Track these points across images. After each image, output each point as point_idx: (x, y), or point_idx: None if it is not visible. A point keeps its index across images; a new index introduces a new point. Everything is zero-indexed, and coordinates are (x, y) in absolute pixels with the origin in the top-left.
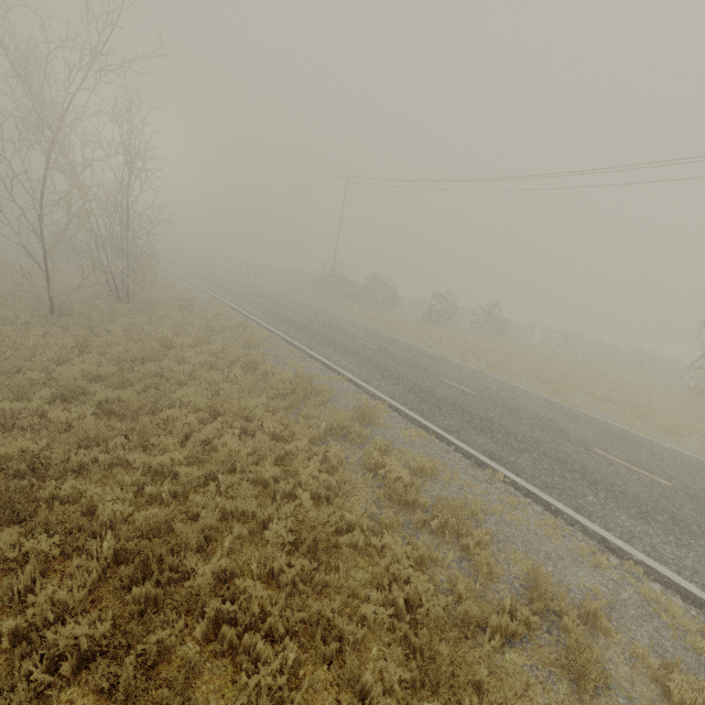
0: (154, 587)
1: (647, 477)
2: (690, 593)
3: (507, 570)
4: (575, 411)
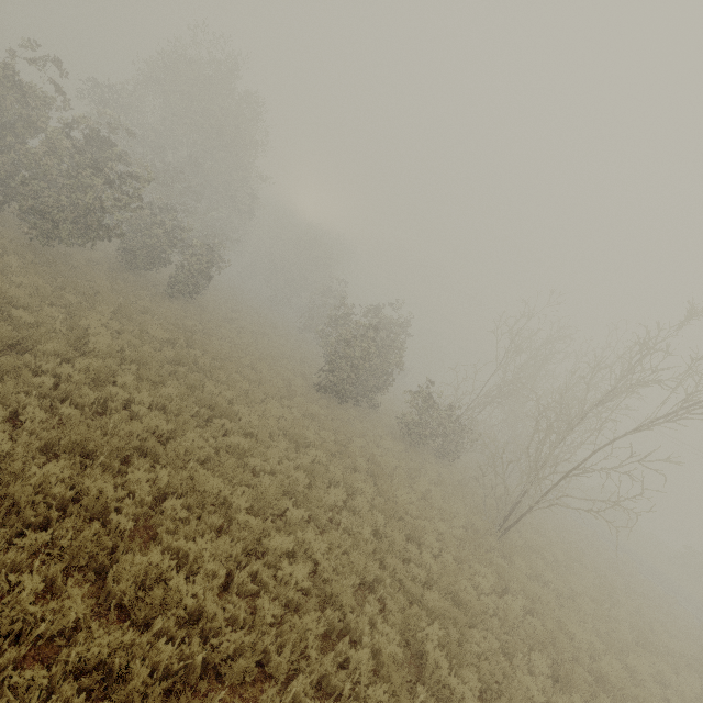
0: None
1: None
2: None
3: None
4: None
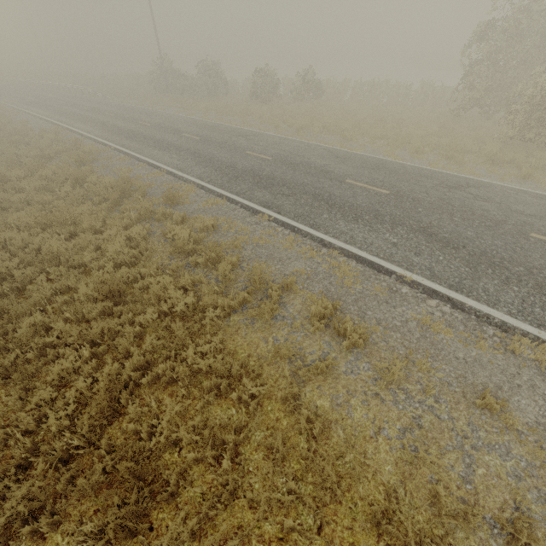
0: (9, 343)
1: (374, 191)
2: (361, 257)
3: (248, 274)
4: (349, 153)
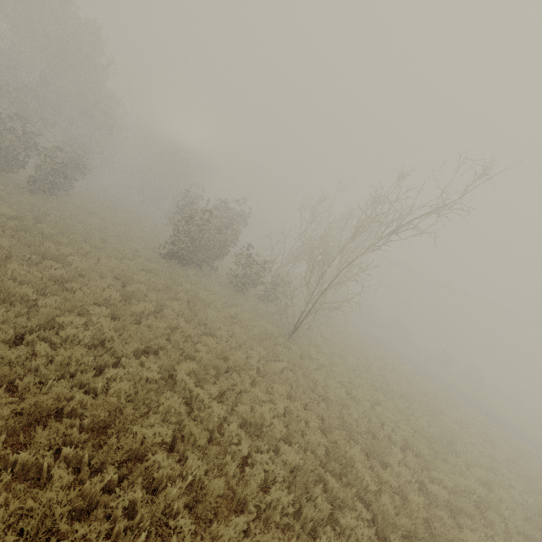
0: None
1: None
2: None
3: None
4: None
